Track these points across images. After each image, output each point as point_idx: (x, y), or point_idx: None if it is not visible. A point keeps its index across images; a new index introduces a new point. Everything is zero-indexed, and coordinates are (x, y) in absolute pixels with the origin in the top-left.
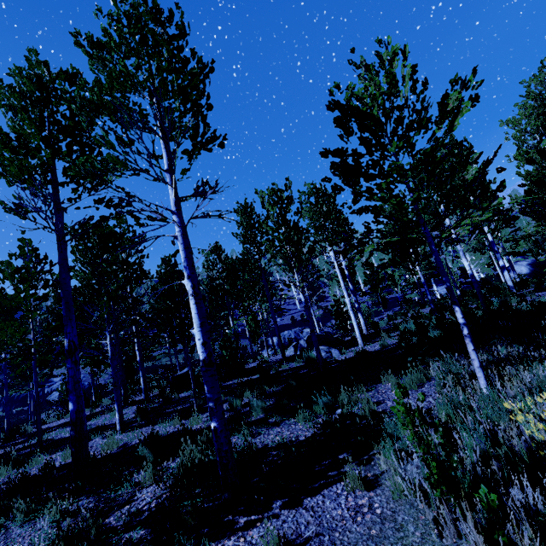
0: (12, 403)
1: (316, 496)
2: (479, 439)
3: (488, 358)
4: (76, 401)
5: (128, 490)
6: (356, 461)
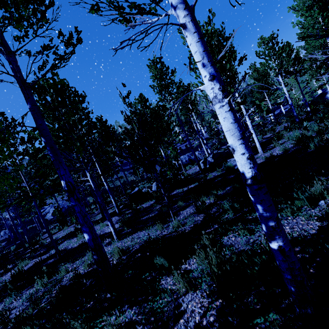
0: (25, 223)
1: None
2: None
3: None
4: (89, 231)
5: (167, 299)
6: None
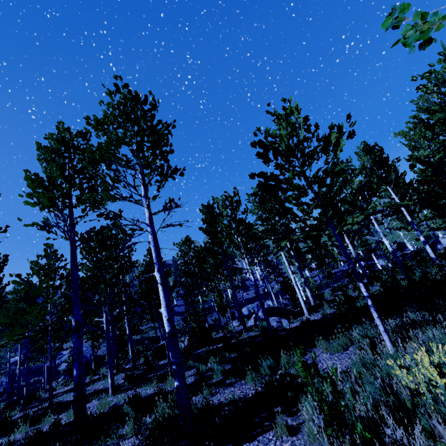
0: (30, 373)
1: (253, 441)
2: (374, 391)
3: (399, 323)
4: (79, 368)
5: (114, 441)
6: (286, 412)
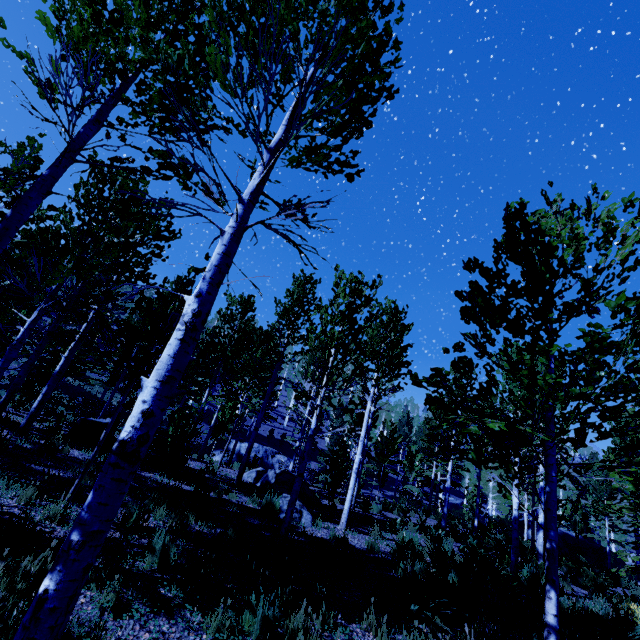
0: None
1: None
2: None
3: None
4: None
5: None
6: None
